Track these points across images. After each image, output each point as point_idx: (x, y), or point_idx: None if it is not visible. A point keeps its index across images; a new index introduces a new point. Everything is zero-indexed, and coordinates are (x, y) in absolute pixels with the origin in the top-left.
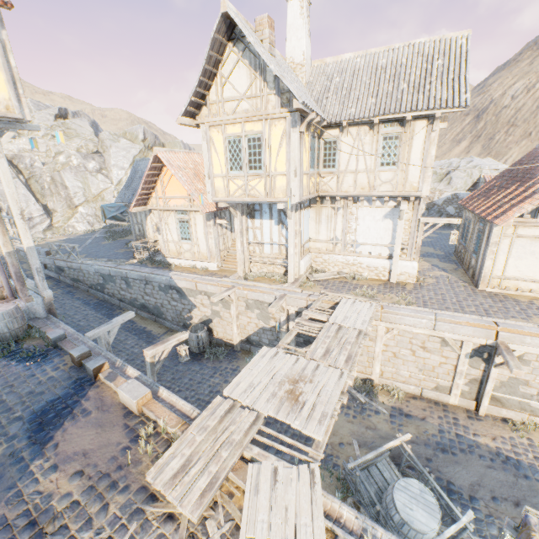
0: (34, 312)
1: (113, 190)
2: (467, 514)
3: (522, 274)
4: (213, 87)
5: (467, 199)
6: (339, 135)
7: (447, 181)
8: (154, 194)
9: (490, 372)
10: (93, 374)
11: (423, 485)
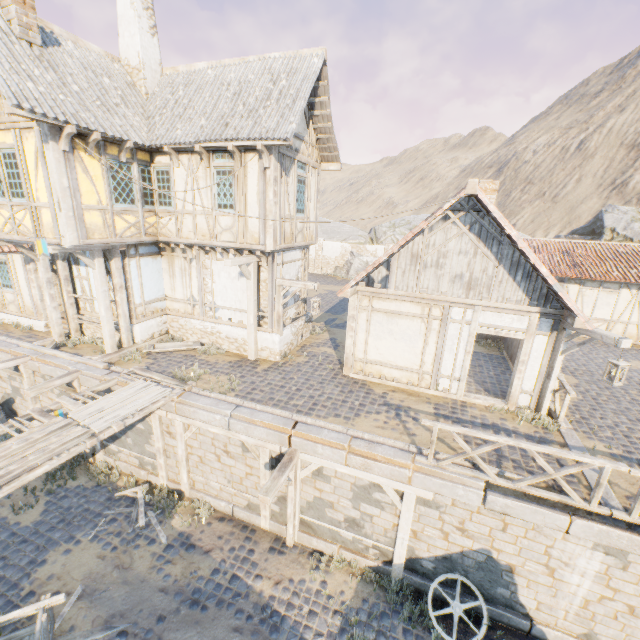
0: None
1: None
2: None
3: (384, 358)
4: None
5: None
6: (171, 163)
7: None
8: None
9: (287, 490)
10: None
11: None
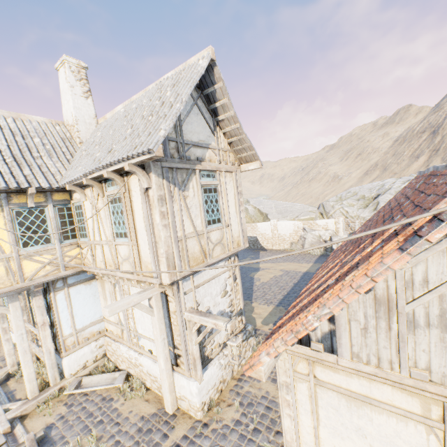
0: None
1: None
2: None
3: None
4: None
5: (334, 251)
6: (81, 198)
7: (374, 206)
8: None
9: None
10: None
11: None
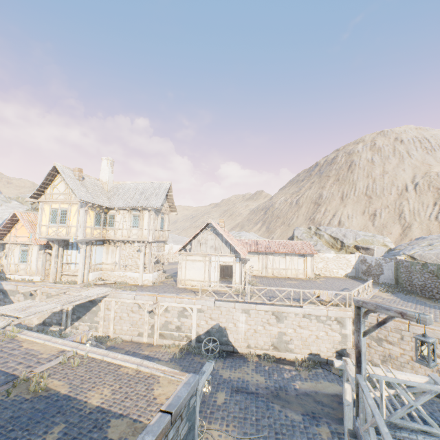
0: None
1: None
2: None
3: (192, 278)
4: (49, 188)
5: None
6: (116, 213)
7: None
8: (10, 234)
9: (155, 318)
10: None
11: None
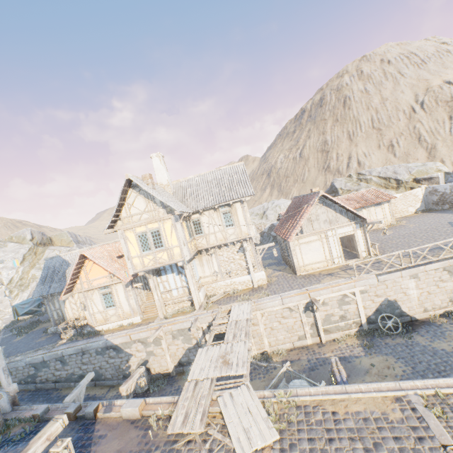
0: (2, 409)
1: (4, 290)
2: (322, 382)
3: (311, 261)
4: (123, 210)
5: (276, 228)
6: (200, 216)
7: (265, 217)
8: (79, 280)
9: (316, 316)
10: (93, 415)
11: (300, 380)
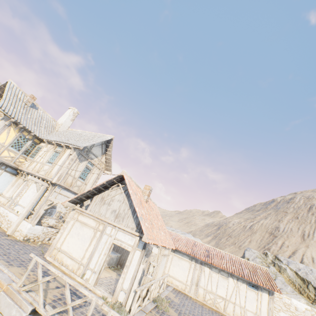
0: None
1: None
2: None
3: (68, 250)
4: None
5: None
6: (44, 145)
7: None
8: None
9: None
10: None
11: None
